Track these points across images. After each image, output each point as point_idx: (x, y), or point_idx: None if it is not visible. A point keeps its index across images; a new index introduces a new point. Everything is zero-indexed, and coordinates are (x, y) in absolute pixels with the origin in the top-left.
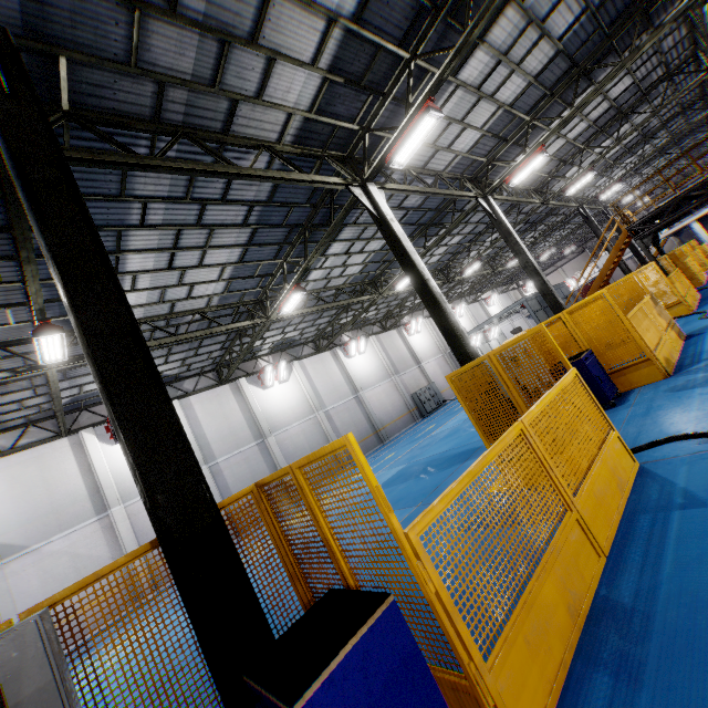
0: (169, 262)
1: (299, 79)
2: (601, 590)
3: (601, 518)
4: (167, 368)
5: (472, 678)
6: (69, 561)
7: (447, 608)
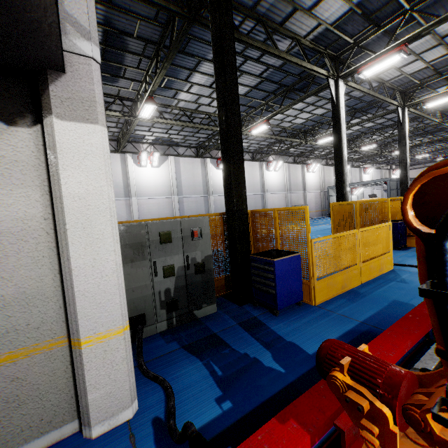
0: (212, 84)
1: (337, 6)
2: (354, 288)
3: (367, 274)
4: (175, 137)
5: (311, 281)
6: None
7: (313, 263)
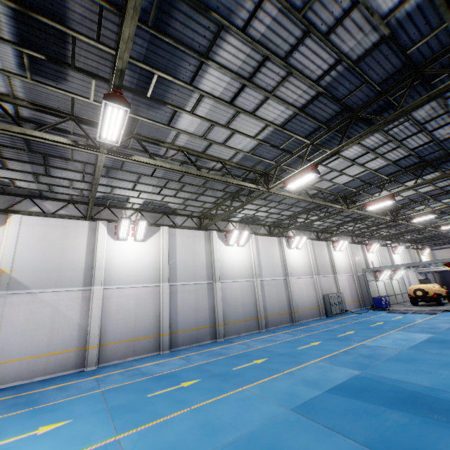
0: (234, 95)
1: None
2: None
3: None
4: (172, 201)
5: None
6: (50, 312)
7: None
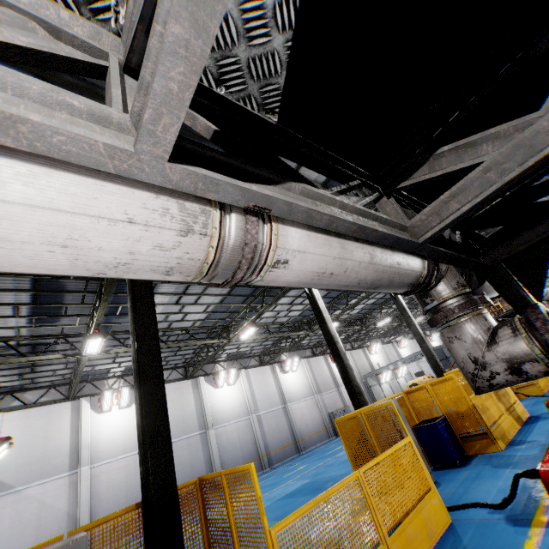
0: (177, 300)
1: None
2: None
3: None
4: None
5: None
6: (37, 507)
7: None
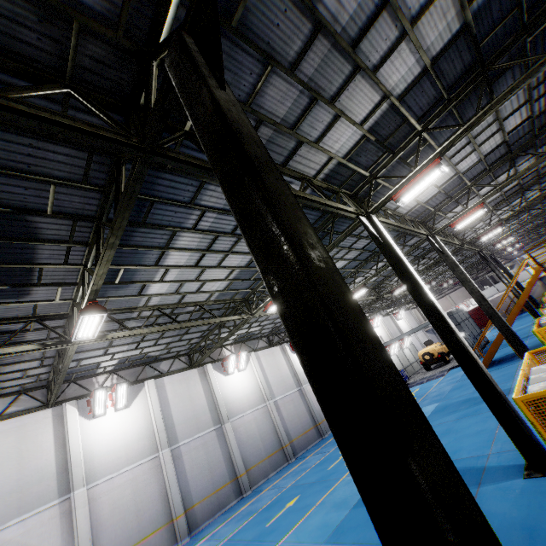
0: (198, 261)
1: (347, 133)
2: None
3: None
4: (153, 350)
5: None
6: None
7: None
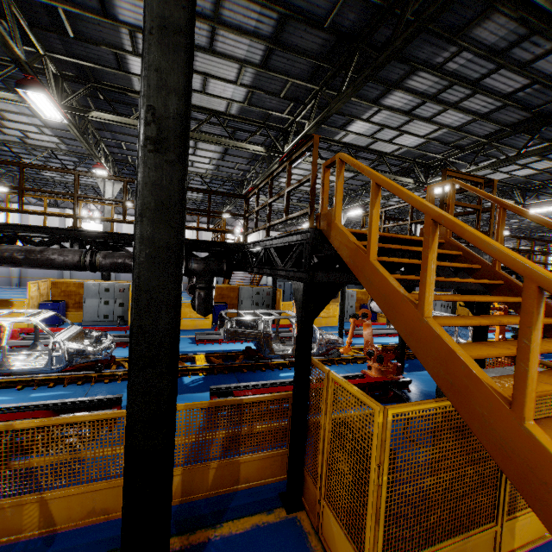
0: None
1: None
2: None
3: None
4: None
5: None
6: None
7: None
